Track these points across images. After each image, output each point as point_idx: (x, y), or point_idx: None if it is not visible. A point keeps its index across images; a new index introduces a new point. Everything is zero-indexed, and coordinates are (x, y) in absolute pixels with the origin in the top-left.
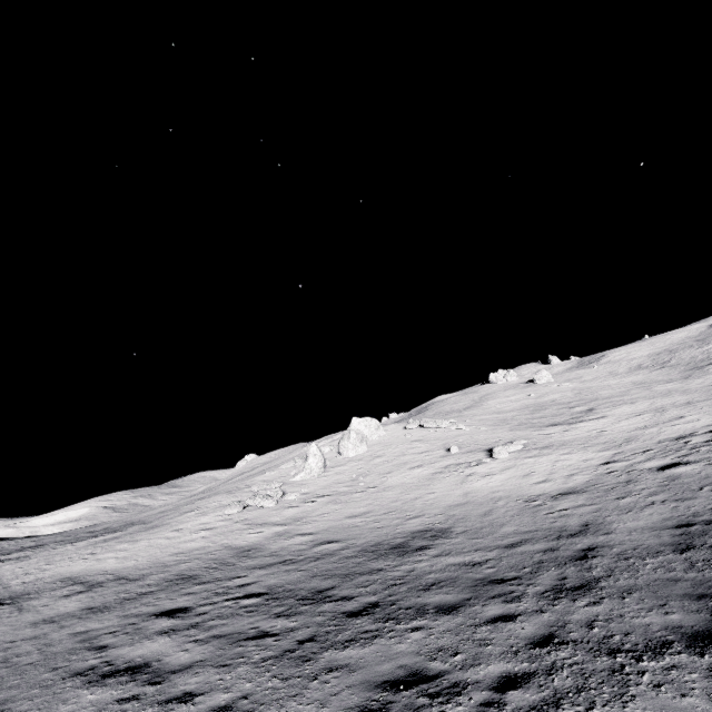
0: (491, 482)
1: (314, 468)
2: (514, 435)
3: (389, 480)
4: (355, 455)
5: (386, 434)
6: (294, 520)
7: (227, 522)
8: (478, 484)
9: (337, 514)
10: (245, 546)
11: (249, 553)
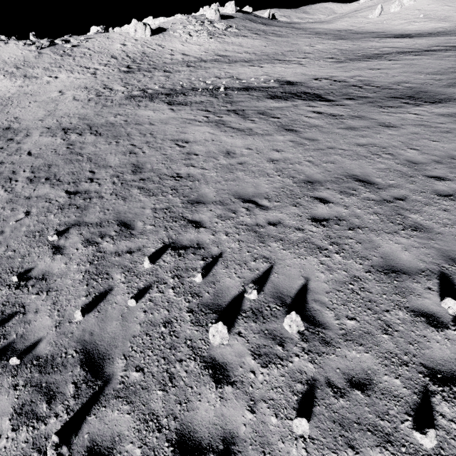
0: (411, 27)
1: (376, 14)
2: (450, 15)
3: (392, 22)
4: (393, 12)
5: (413, 4)
6: (361, 27)
7: (347, 25)
8: (408, 27)
9: (371, 28)
10: (350, 29)
11: (350, 30)
